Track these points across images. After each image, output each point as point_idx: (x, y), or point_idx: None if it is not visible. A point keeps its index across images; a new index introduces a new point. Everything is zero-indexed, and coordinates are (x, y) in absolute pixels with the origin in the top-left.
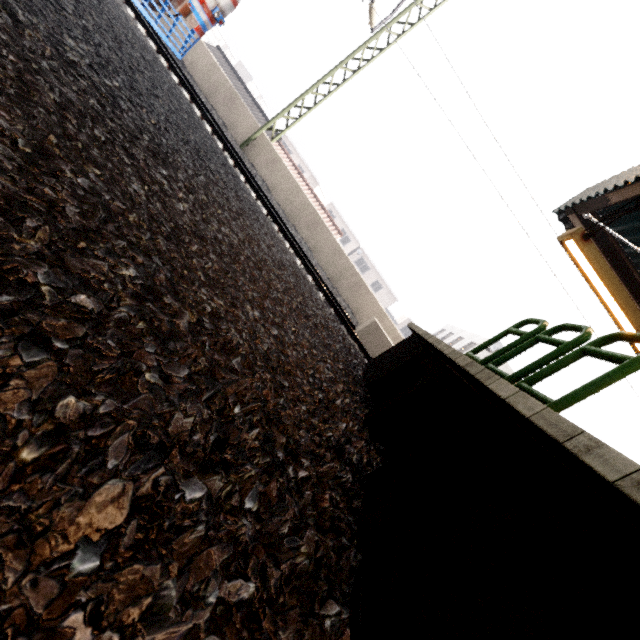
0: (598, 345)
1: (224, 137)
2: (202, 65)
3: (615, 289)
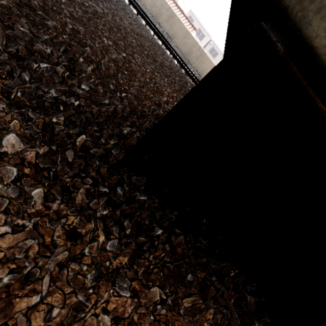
0: None
1: None
2: None
3: None
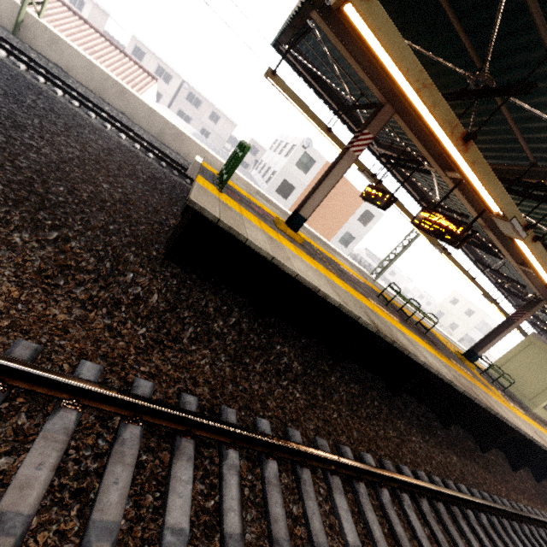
0: (243, 151)
1: None
2: None
3: (297, 101)
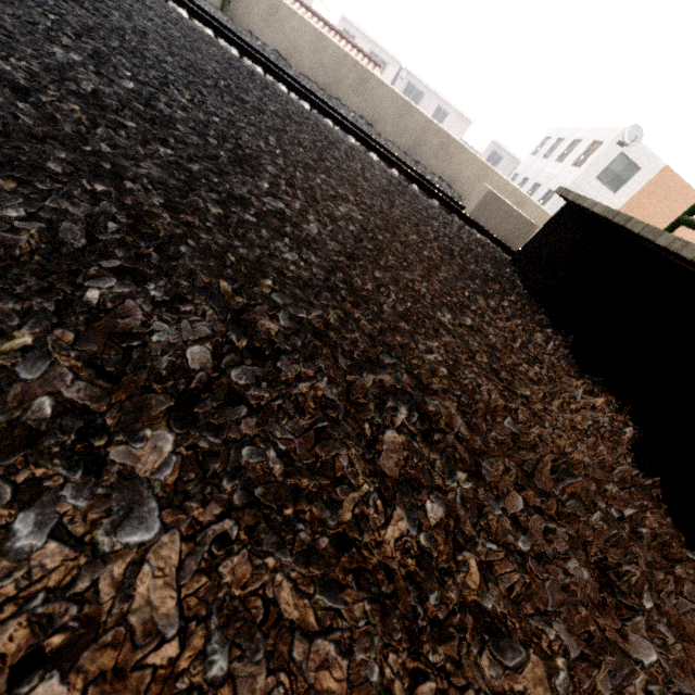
0: None
1: (201, 11)
2: None
3: None
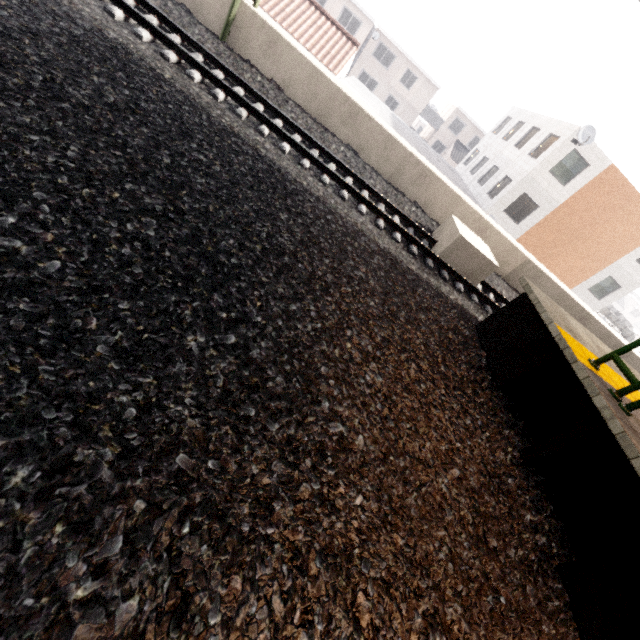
0: None
1: (208, 56)
2: None
3: None
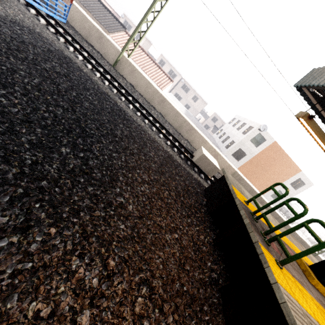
0: (309, 223)
1: (105, 70)
2: (77, 18)
3: (324, 140)
